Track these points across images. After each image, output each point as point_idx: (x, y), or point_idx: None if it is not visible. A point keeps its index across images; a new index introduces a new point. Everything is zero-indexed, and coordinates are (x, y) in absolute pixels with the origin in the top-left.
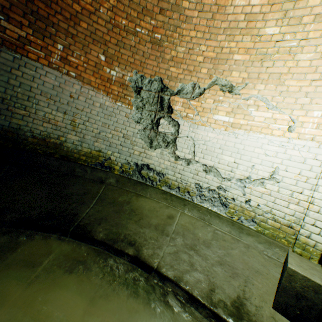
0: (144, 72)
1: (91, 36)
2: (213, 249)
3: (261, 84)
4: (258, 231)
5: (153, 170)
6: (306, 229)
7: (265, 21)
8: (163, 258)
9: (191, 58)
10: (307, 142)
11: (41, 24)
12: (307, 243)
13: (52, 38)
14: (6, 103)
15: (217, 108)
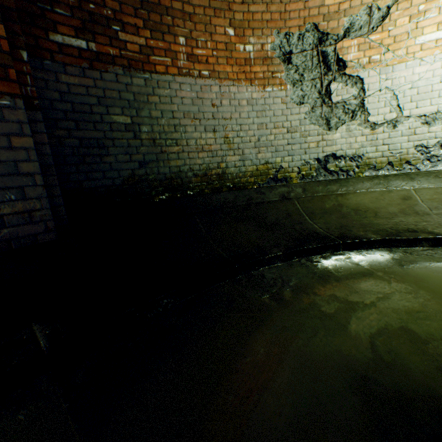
0: (288, 26)
1: (210, 6)
2: None
3: None
4: None
5: (343, 157)
6: None
7: None
8: None
9: None
10: None
11: (154, 18)
12: None
13: (170, 33)
14: (158, 145)
15: (418, 26)
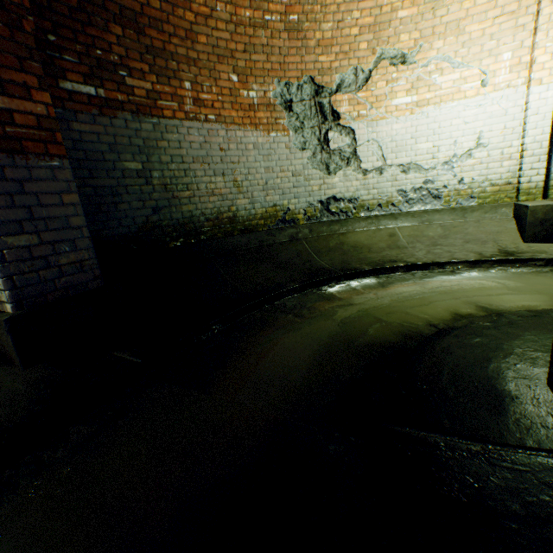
0: (287, 77)
1: (214, 53)
2: (452, 237)
3: (438, 41)
4: (480, 204)
5: (342, 199)
6: (526, 176)
7: None
8: (426, 257)
9: (343, 34)
10: (503, 91)
11: (160, 63)
12: (529, 188)
13: (176, 78)
14: (169, 190)
15: (393, 90)
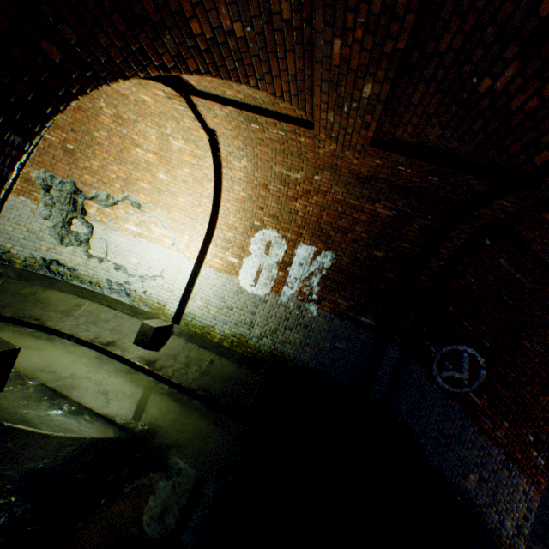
0: (56, 172)
1: None
2: (110, 323)
3: (160, 209)
4: (150, 311)
5: (65, 266)
6: (169, 306)
7: (159, 170)
8: (65, 326)
9: (106, 173)
10: (181, 254)
11: None
12: (168, 313)
13: None
14: None
15: (128, 219)
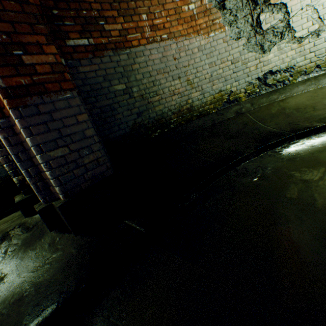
0: None
1: None
2: None
3: None
4: None
5: (278, 71)
6: None
7: None
8: None
9: None
10: None
11: (123, 6)
12: None
13: (136, 14)
14: (145, 99)
15: None
